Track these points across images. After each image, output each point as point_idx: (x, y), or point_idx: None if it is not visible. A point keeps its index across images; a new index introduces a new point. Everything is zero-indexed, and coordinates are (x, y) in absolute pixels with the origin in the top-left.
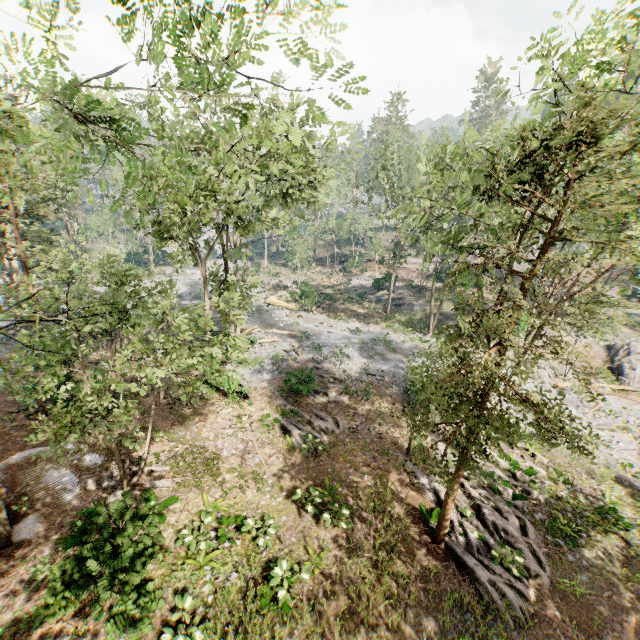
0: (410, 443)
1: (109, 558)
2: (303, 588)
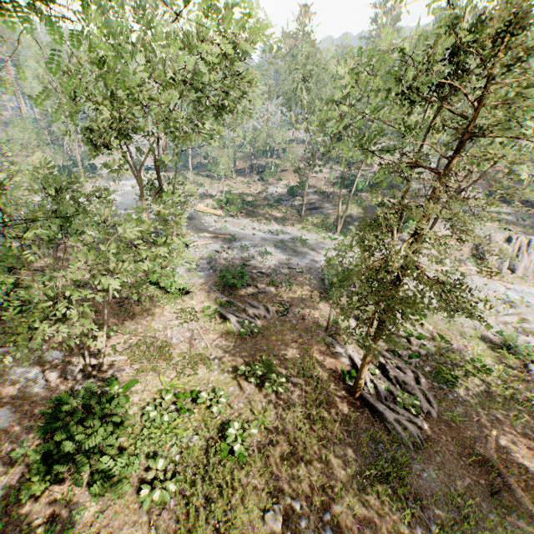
0: (329, 322)
1: (85, 439)
2: (253, 441)
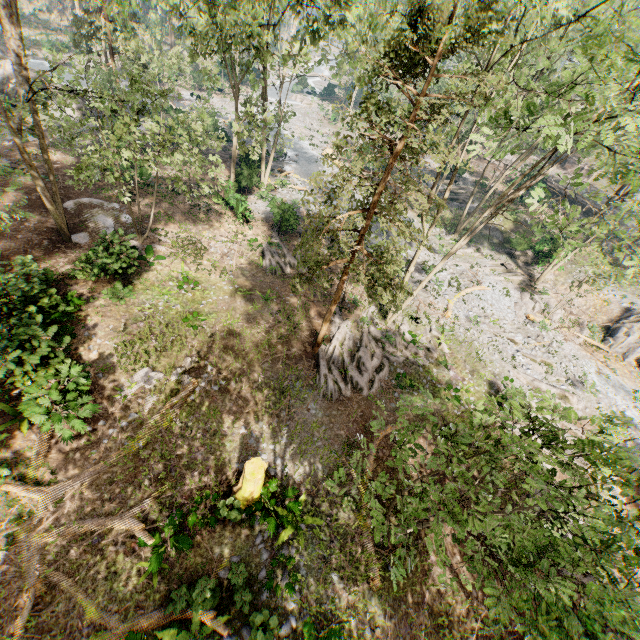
0: (344, 295)
1: (102, 255)
2: (213, 328)
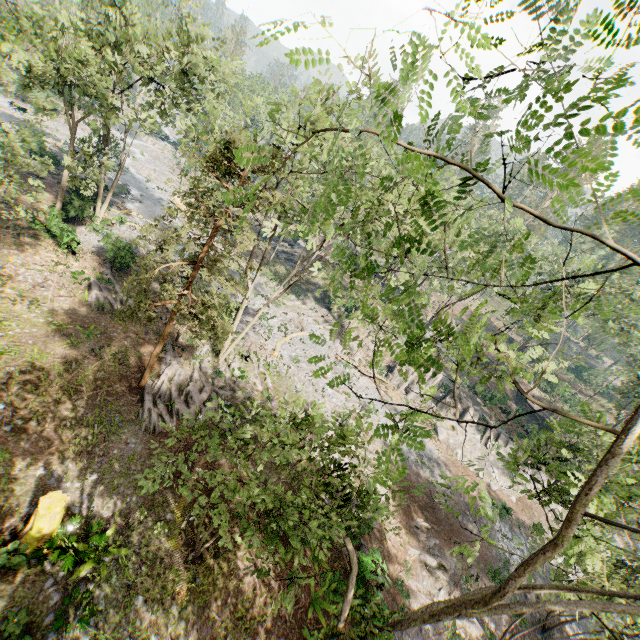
0: (178, 334)
1: None
2: (12, 363)
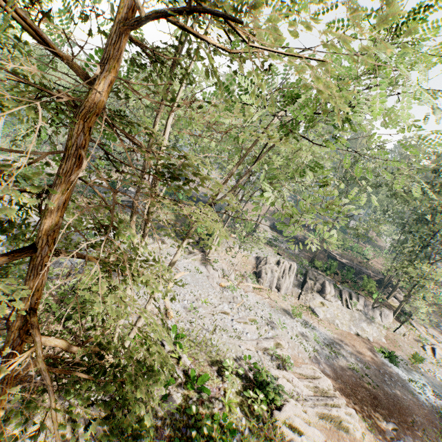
0: None
1: None
2: None
